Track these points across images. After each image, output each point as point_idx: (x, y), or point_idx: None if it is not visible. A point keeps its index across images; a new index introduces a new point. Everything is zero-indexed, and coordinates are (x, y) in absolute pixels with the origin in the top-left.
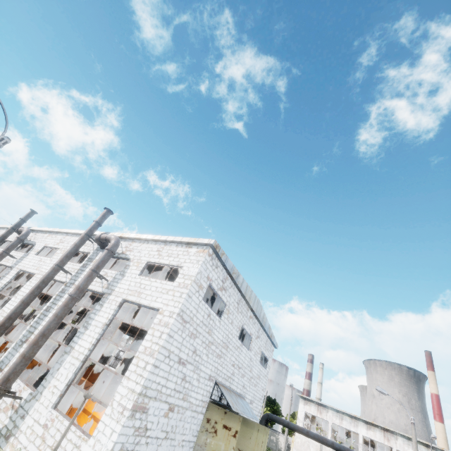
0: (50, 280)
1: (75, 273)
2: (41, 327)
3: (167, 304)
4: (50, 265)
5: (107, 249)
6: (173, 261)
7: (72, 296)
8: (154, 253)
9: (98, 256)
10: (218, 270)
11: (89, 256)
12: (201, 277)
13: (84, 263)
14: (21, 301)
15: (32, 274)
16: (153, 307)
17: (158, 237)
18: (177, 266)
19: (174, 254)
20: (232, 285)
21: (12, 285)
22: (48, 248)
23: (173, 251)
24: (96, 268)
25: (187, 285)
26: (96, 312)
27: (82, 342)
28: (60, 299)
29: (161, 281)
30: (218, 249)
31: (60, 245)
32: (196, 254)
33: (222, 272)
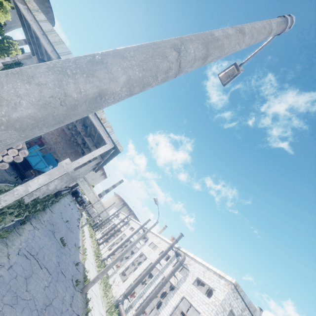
0: (154, 267)
1: (163, 266)
2: (148, 292)
3: (204, 312)
4: (153, 255)
5: (179, 261)
6: (210, 283)
7: (163, 283)
8: (201, 272)
9: (174, 261)
10: (237, 301)
11: (170, 258)
12: (225, 302)
13: (168, 262)
14: (143, 274)
15: (146, 257)
16: (197, 310)
17: (204, 262)
18: (212, 288)
19: (211, 279)
20: (250, 315)
21: (137, 258)
22: (153, 243)
23: (211, 276)
24: (173, 271)
25: (216, 305)
26: (171, 297)
27: (163, 311)
28: (156, 279)
29: (202, 294)
30: (238, 287)
31: (159, 245)
32: (223, 285)
33: (241, 303)
